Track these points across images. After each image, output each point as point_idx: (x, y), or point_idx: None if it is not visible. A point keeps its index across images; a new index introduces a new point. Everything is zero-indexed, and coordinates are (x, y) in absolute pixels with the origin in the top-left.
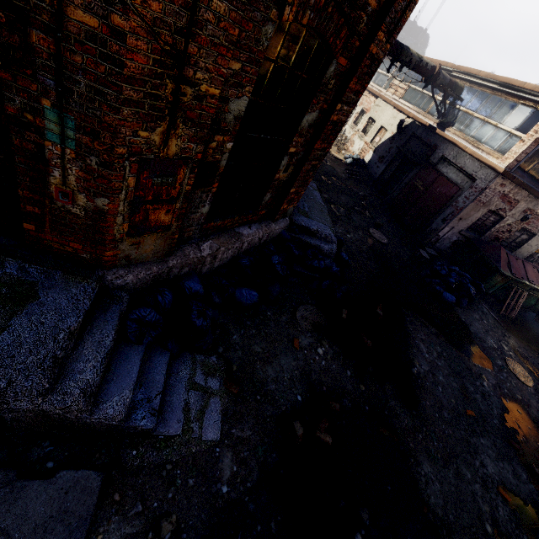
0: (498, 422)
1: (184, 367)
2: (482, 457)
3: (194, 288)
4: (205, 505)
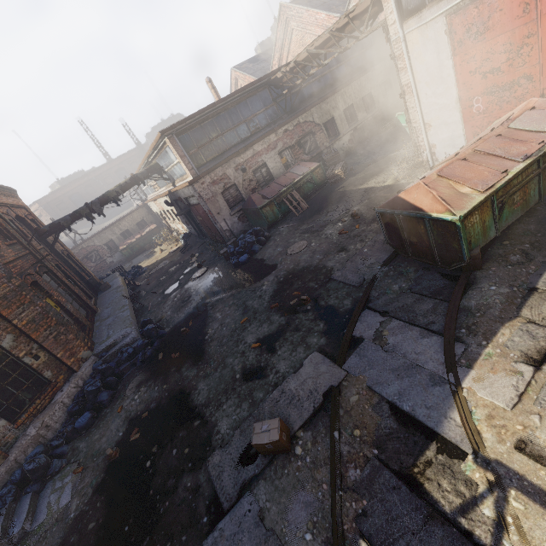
0: (268, 302)
1: (48, 489)
2: (246, 339)
3: (33, 453)
4: (63, 530)
